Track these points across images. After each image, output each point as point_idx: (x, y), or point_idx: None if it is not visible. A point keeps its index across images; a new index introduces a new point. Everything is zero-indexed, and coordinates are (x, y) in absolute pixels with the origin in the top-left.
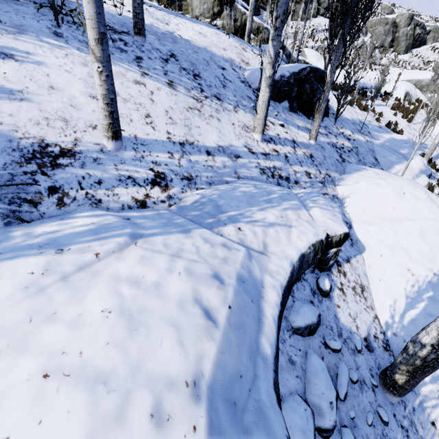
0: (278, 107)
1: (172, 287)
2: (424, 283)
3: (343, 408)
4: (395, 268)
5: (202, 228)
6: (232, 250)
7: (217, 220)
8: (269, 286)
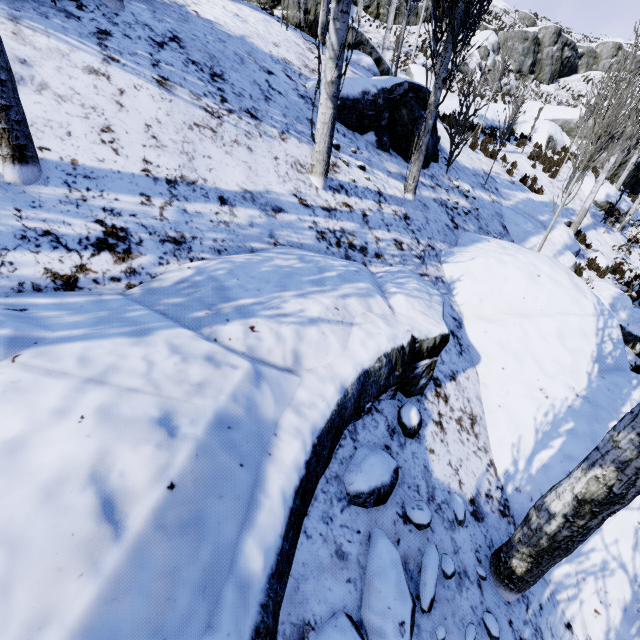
0: (359, 140)
1: (50, 448)
2: (562, 409)
3: (426, 625)
4: (522, 387)
5: (178, 326)
6: (223, 366)
7: (213, 313)
8: (289, 431)
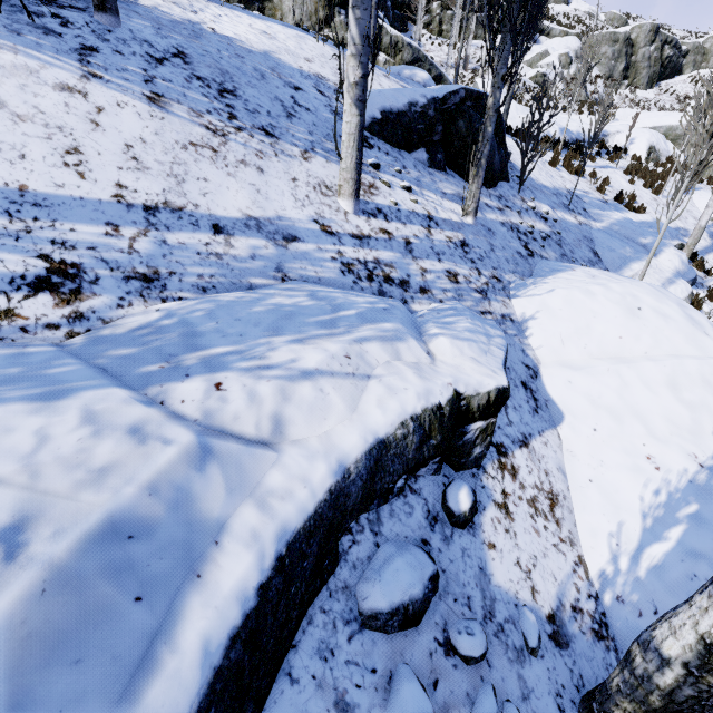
0: (406, 159)
1: None
2: (680, 486)
3: None
4: (622, 455)
5: (112, 385)
6: (150, 441)
7: (170, 366)
8: (240, 537)
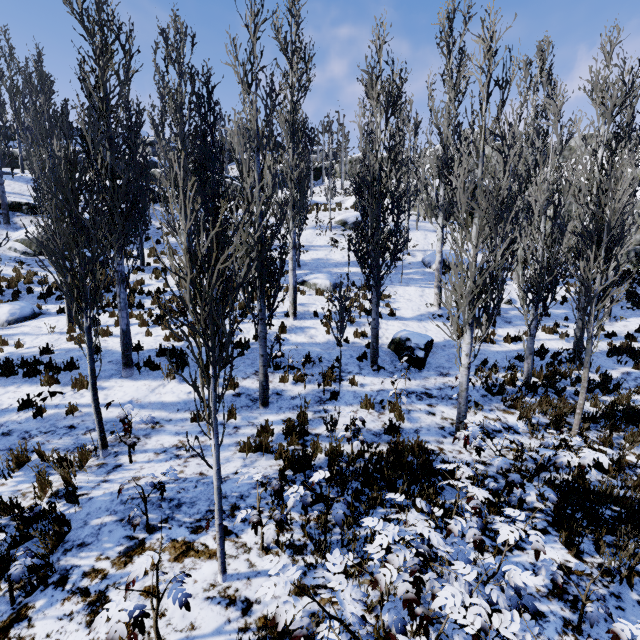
0: None
1: None
2: None
3: None
4: None
5: None
6: None
7: None
8: None
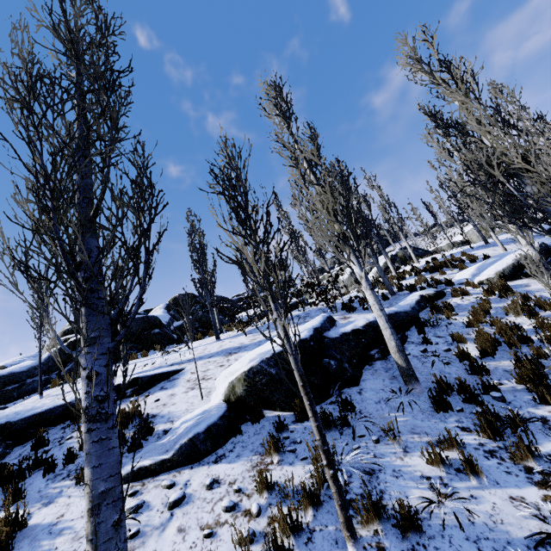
0: None
1: None
2: None
3: None
4: None
5: None
6: None
7: None
8: None
